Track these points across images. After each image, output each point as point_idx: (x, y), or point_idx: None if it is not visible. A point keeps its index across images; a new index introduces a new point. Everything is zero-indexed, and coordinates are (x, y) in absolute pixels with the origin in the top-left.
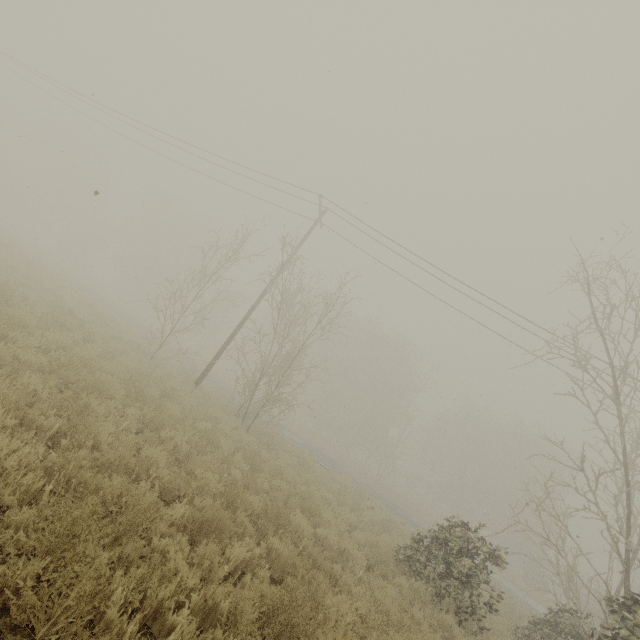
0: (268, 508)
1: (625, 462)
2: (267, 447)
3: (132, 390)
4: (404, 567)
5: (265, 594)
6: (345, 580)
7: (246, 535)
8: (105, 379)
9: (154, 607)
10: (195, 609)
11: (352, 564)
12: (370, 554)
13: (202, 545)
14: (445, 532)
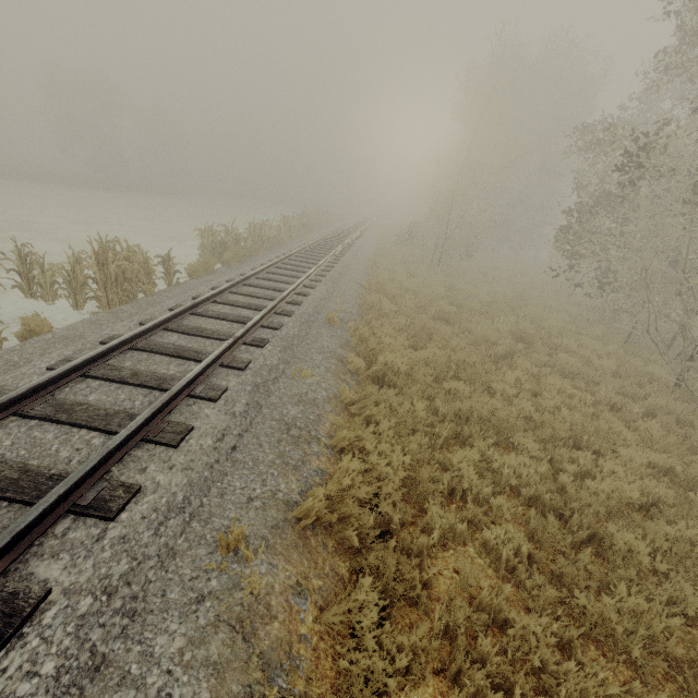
0: None
1: None
2: None
3: None
4: None
5: None
6: None
7: None
8: None
9: None
10: None
11: None
12: None
13: None
14: None
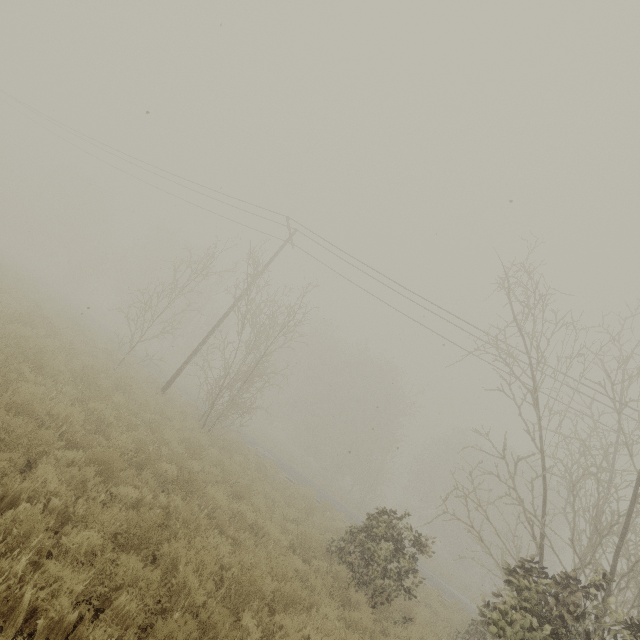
0: (181, 475)
1: (542, 448)
2: (222, 449)
3: (76, 374)
4: (336, 560)
5: (136, 521)
6: (248, 545)
7: (144, 487)
8: (48, 359)
9: (10, 497)
10: (55, 513)
11: (266, 539)
12: (295, 539)
13: (77, 467)
14: (373, 520)
